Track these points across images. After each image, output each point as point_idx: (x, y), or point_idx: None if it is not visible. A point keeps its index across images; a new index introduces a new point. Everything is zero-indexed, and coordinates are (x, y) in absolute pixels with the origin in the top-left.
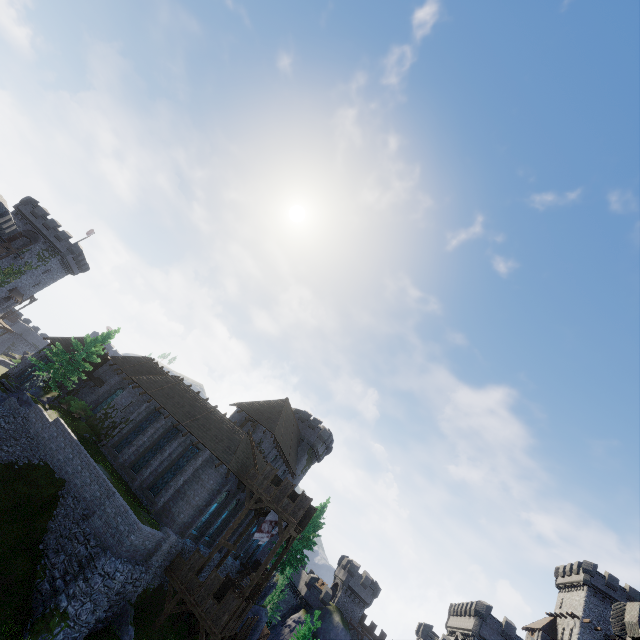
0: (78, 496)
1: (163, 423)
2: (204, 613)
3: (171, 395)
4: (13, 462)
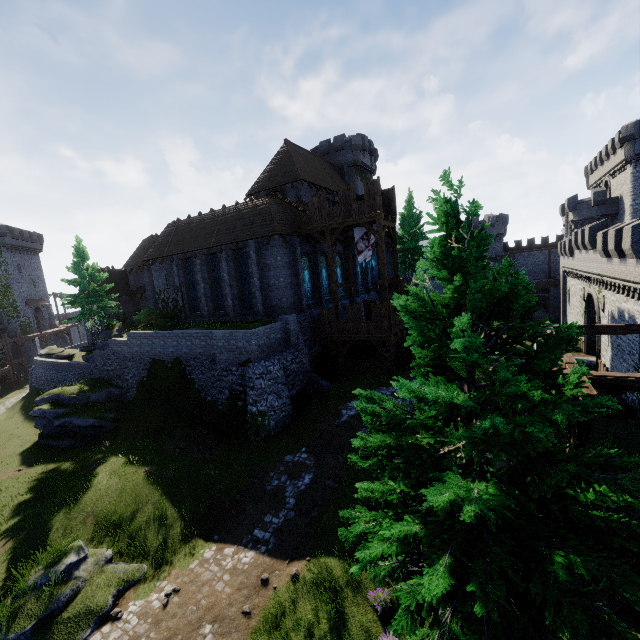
0: (195, 357)
1: (199, 262)
2: (367, 334)
3: (181, 239)
4: (141, 379)
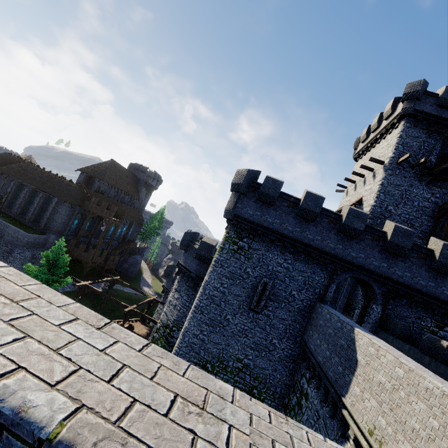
0: None
1: (27, 190)
2: (82, 258)
3: (26, 174)
4: None
